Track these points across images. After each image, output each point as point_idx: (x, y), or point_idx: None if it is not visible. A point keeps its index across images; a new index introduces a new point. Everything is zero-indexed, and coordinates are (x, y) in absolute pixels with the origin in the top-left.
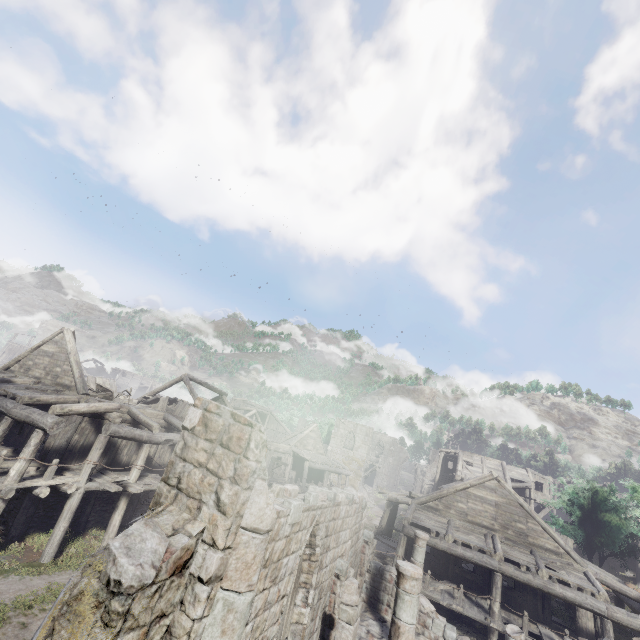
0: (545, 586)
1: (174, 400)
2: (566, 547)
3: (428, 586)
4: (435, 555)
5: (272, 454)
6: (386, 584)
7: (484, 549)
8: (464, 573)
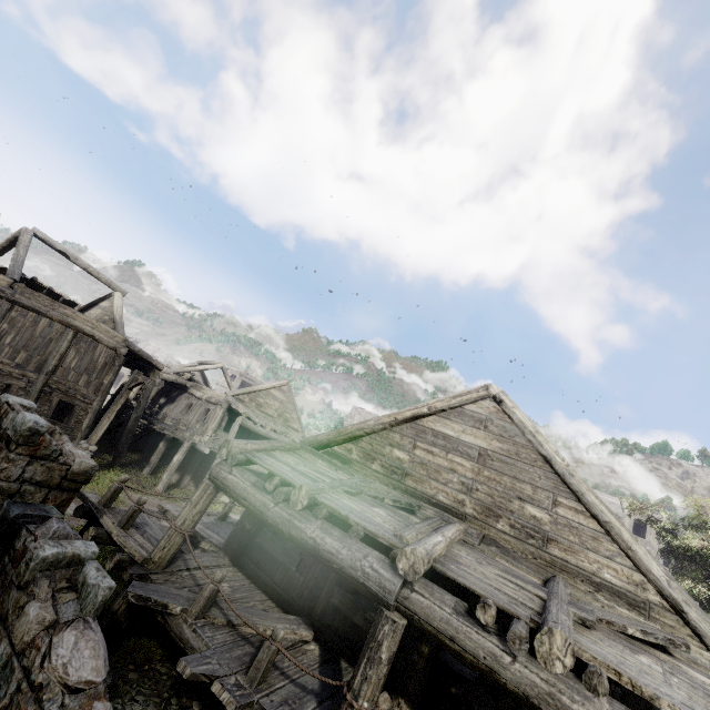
0: (551, 697)
1: (31, 280)
2: (671, 589)
3: (206, 614)
4: (304, 555)
5: (202, 405)
6: (4, 566)
7: (380, 537)
8: (350, 608)
